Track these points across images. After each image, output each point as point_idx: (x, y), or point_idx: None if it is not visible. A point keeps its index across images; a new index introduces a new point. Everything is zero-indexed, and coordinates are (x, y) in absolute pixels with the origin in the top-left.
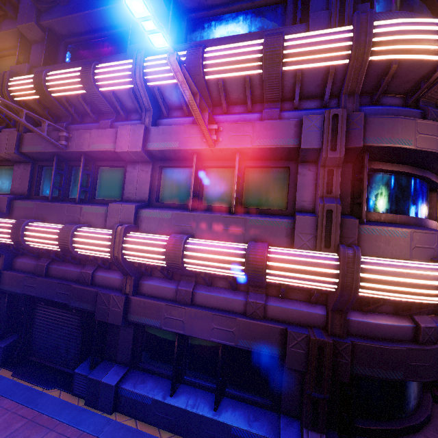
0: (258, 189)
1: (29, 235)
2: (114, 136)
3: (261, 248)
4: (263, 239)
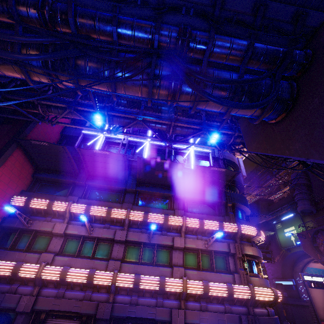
0: (217, 263)
1: (142, 281)
2: (171, 239)
3: (231, 285)
4: (227, 282)
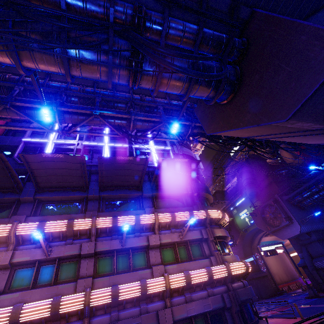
0: (193, 251)
1: (121, 291)
2: (146, 239)
3: (209, 268)
4: (205, 266)
